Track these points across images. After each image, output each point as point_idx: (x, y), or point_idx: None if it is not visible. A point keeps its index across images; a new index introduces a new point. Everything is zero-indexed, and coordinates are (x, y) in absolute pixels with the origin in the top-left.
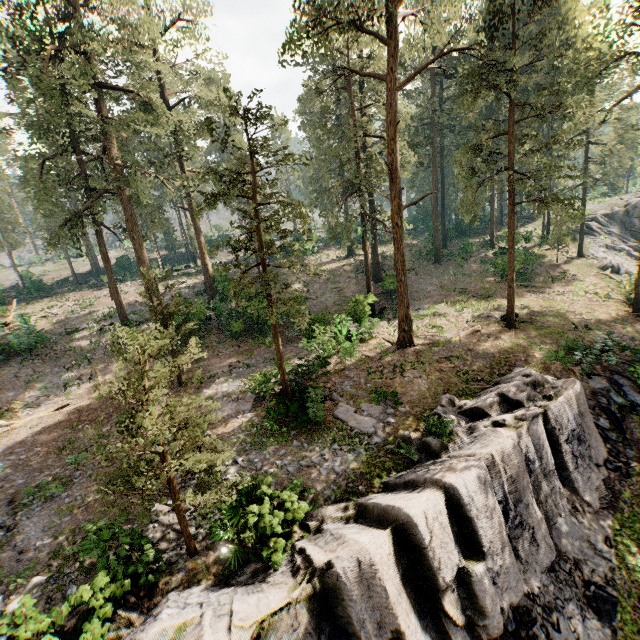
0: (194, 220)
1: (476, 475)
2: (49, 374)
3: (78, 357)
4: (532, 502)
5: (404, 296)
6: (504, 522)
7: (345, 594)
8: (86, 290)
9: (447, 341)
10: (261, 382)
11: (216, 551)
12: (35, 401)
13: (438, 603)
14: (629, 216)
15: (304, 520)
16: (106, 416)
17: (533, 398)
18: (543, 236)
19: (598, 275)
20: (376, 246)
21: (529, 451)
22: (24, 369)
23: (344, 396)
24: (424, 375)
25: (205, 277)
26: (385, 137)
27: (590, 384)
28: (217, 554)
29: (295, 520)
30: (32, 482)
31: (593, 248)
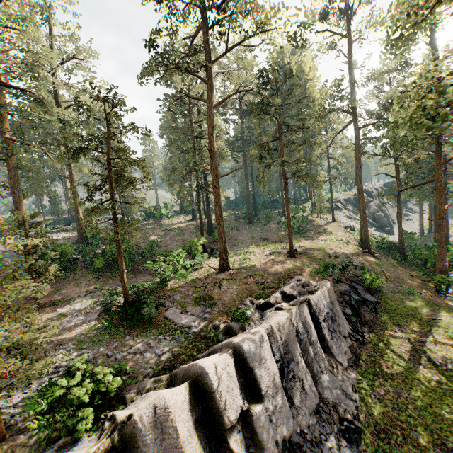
0: (73, 186)
1: (257, 336)
2: None
3: None
4: (300, 360)
5: (222, 234)
6: (279, 373)
7: (140, 440)
8: None
9: (252, 266)
10: (107, 295)
11: (28, 434)
12: None
13: (226, 444)
14: (357, 200)
15: (122, 395)
16: None
17: (302, 293)
18: (312, 209)
19: (343, 231)
20: (209, 210)
21: (299, 326)
22: None
23: (174, 303)
24: (235, 287)
25: (78, 228)
26: None
27: (339, 288)
28: (28, 436)
29: (110, 391)
30: None
31: (340, 217)
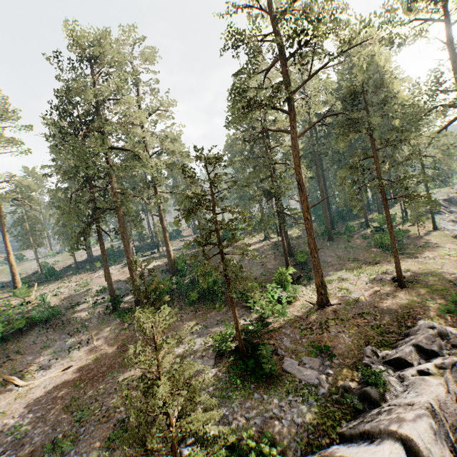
0: (162, 222)
1: (425, 425)
2: (57, 340)
3: (79, 325)
4: None
5: (318, 268)
6: None
7: None
8: (84, 273)
9: (356, 300)
10: (221, 341)
11: None
12: (47, 363)
13: None
14: None
15: None
16: (101, 375)
17: (443, 347)
18: (404, 217)
19: (453, 242)
20: (286, 231)
21: None
22: (40, 337)
23: (286, 351)
24: (345, 330)
25: (168, 260)
26: (288, 163)
27: None
28: None
29: None
30: (46, 439)
31: (442, 223)
